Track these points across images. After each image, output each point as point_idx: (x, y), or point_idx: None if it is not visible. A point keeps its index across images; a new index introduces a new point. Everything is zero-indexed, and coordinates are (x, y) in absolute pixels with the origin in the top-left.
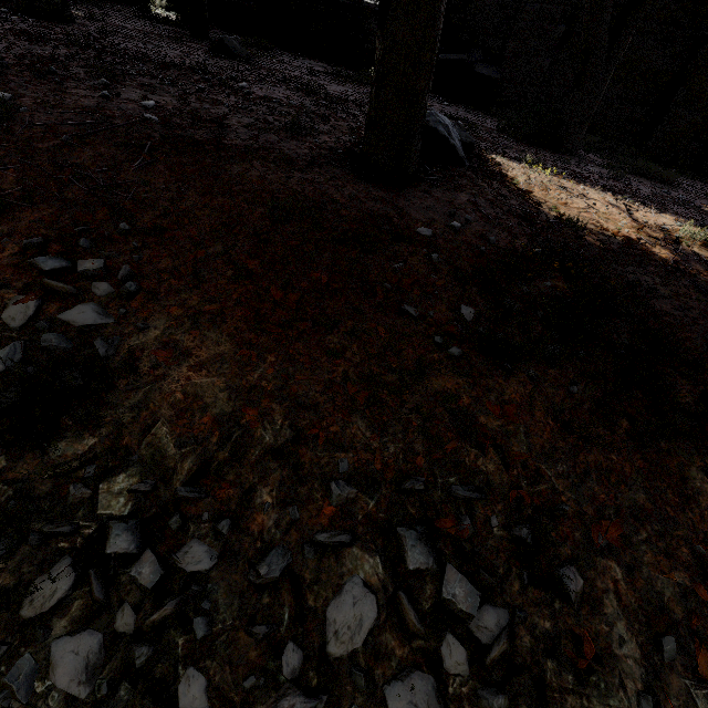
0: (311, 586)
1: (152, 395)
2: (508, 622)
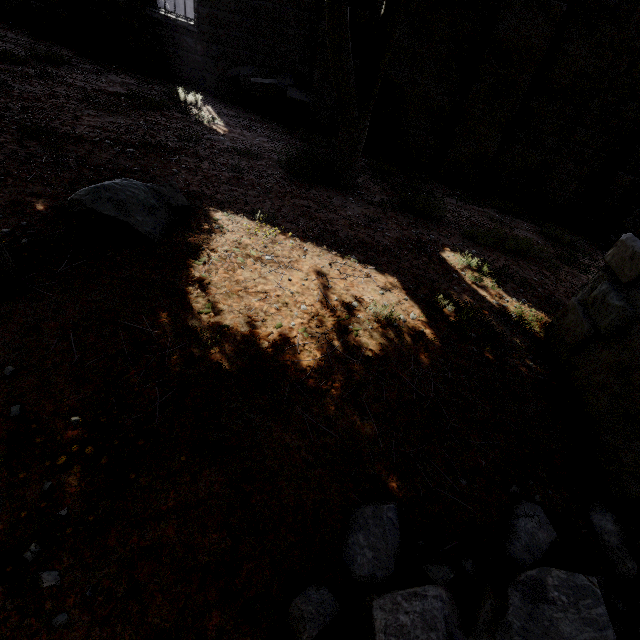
0: None
1: None
2: None
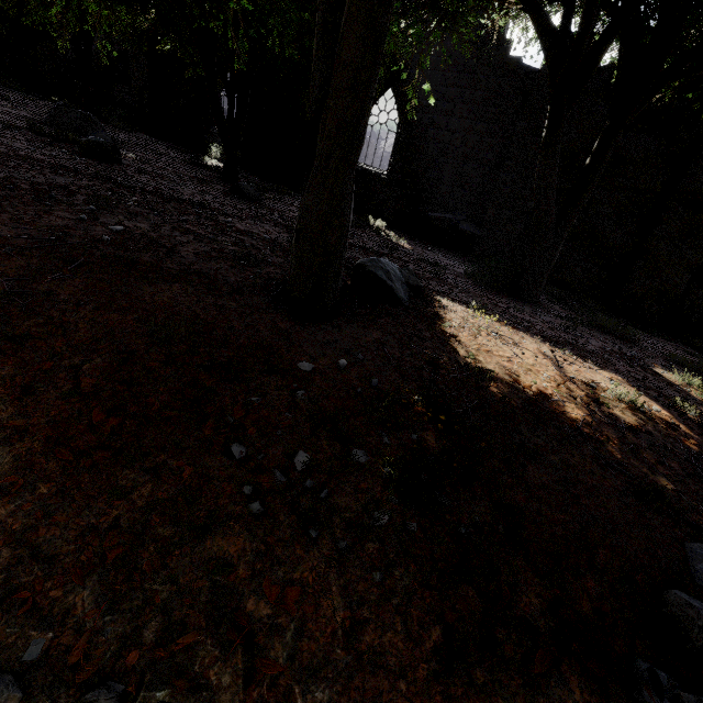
0: None
1: None
2: None
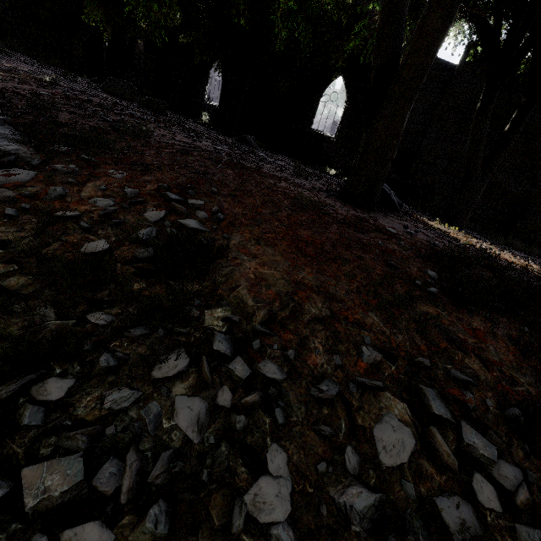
0: (357, 411)
1: (234, 272)
2: (523, 478)
